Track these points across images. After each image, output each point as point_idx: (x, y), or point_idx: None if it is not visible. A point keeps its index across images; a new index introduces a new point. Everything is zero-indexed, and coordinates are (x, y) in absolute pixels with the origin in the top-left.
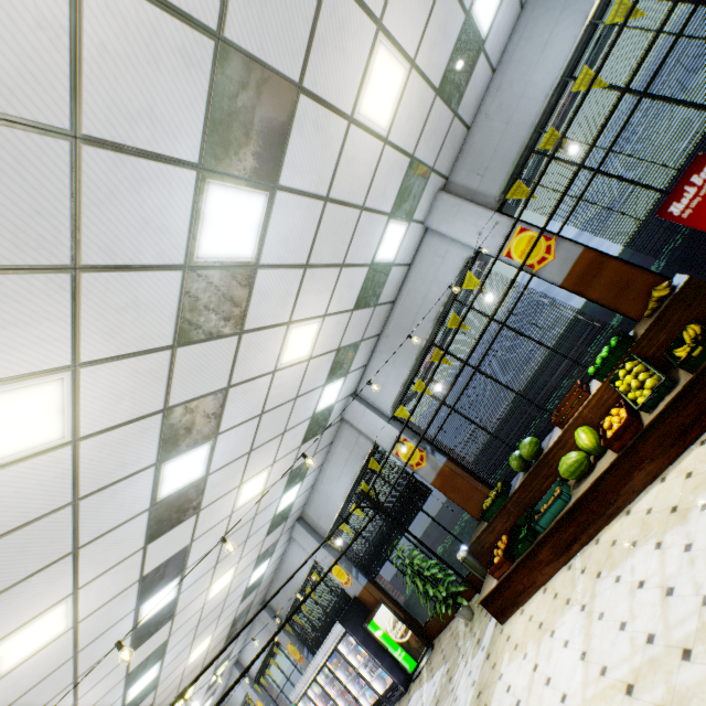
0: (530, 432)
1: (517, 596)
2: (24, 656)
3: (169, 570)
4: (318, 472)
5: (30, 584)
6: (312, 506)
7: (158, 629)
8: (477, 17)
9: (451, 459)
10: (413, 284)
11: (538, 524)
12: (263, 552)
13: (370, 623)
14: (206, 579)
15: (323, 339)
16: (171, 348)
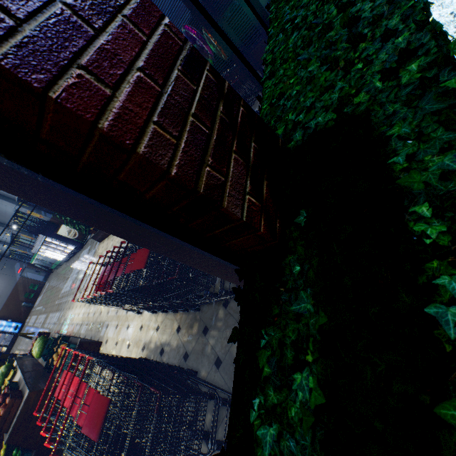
0: None
1: (102, 238)
2: None
3: None
4: None
5: None
6: None
7: None
8: None
9: None
10: None
11: None
12: None
13: (58, 232)
14: None
15: None
16: None
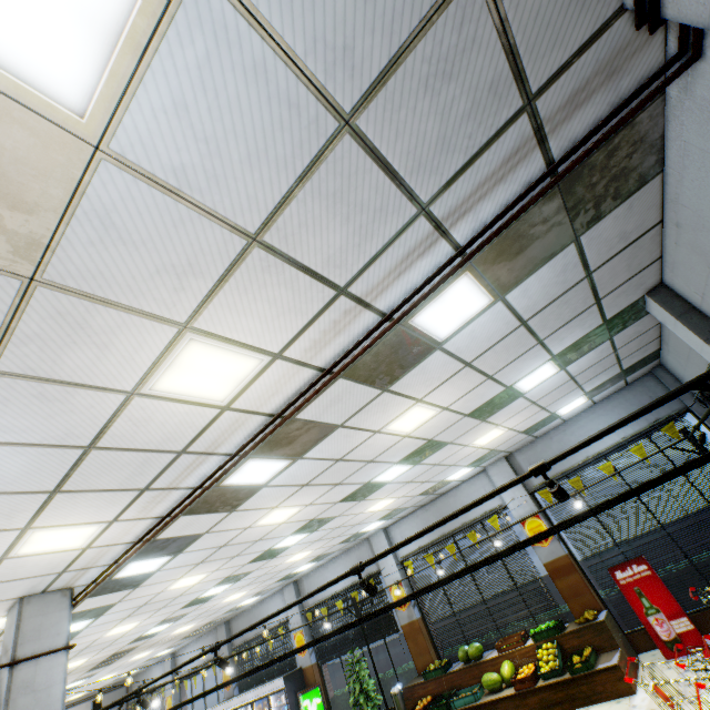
0: (482, 639)
1: None
2: (177, 587)
3: (235, 578)
4: (329, 560)
5: (215, 561)
6: (310, 579)
7: (197, 604)
8: (559, 412)
9: (423, 618)
10: (460, 492)
11: (453, 702)
12: (263, 590)
13: (303, 694)
14: (235, 590)
15: (392, 504)
16: (336, 502)
